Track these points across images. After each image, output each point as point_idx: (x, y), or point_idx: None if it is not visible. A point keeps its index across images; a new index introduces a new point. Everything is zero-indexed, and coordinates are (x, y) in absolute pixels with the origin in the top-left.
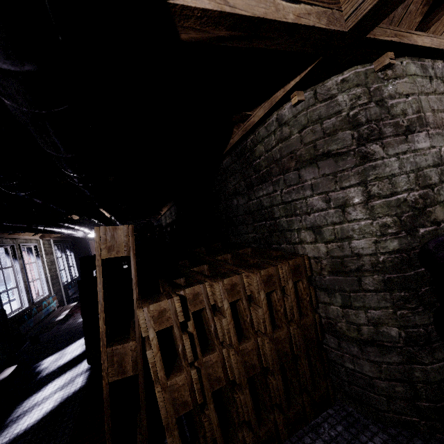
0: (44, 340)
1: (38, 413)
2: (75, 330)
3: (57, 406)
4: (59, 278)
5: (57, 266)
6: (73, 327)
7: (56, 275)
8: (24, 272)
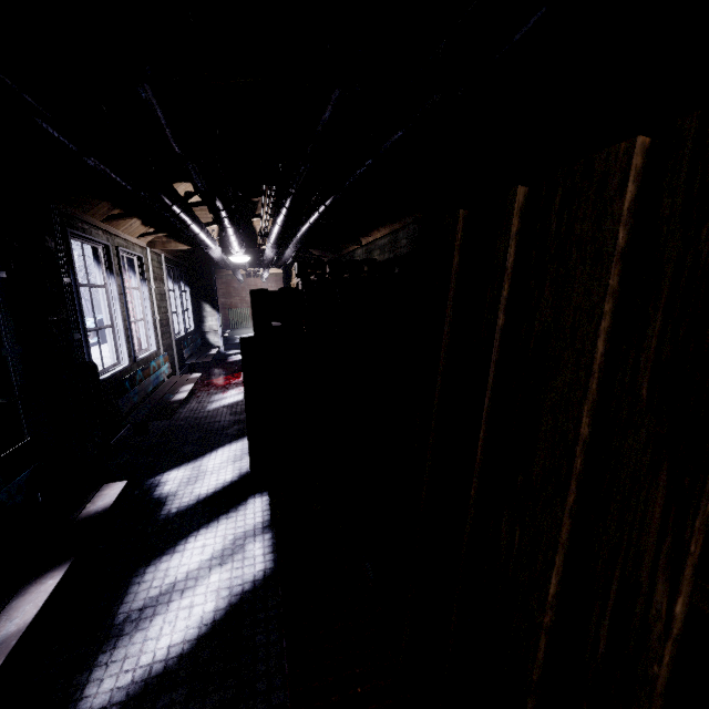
0: (155, 430)
1: (185, 619)
2: (209, 425)
3: (225, 611)
4: (170, 326)
5: (169, 305)
6: (201, 418)
7: (166, 319)
8: (123, 303)
